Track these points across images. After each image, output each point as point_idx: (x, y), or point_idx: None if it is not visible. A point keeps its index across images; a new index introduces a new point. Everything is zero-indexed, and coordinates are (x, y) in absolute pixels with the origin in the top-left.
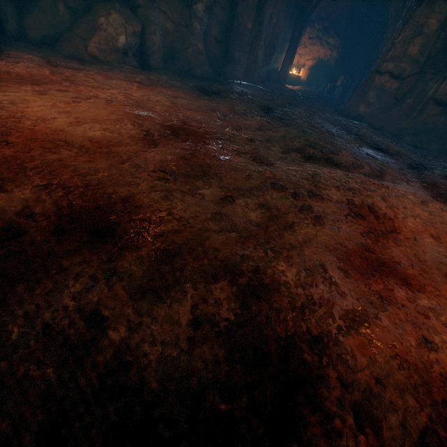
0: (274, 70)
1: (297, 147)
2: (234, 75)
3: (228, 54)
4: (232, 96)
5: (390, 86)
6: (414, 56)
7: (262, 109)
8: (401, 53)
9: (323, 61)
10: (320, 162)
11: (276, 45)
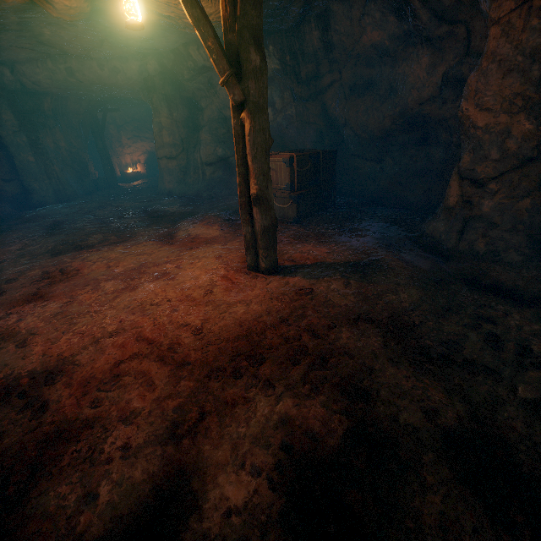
0: (100, 178)
1: (49, 249)
2: (44, 202)
3: (25, 188)
4: (13, 229)
5: (171, 165)
6: (170, 142)
7: (50, 227)
8: (161, 143)
9: (153, 152)
10: (67, 252)
11: (84, 160)
